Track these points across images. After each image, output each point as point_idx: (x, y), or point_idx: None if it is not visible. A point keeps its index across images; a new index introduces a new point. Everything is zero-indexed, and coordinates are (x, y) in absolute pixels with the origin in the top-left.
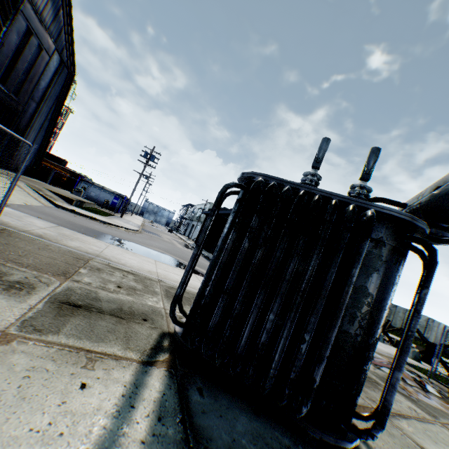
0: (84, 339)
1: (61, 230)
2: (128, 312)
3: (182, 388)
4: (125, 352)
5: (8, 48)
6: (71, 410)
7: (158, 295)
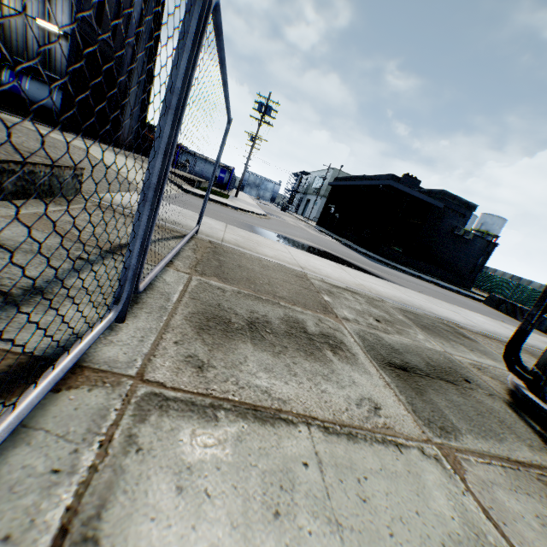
0: (488, 439)
1: (235, 231)
2: (440, 369)
3: None
4: (540, 457)
5: None
6: None
7: (412, 327)
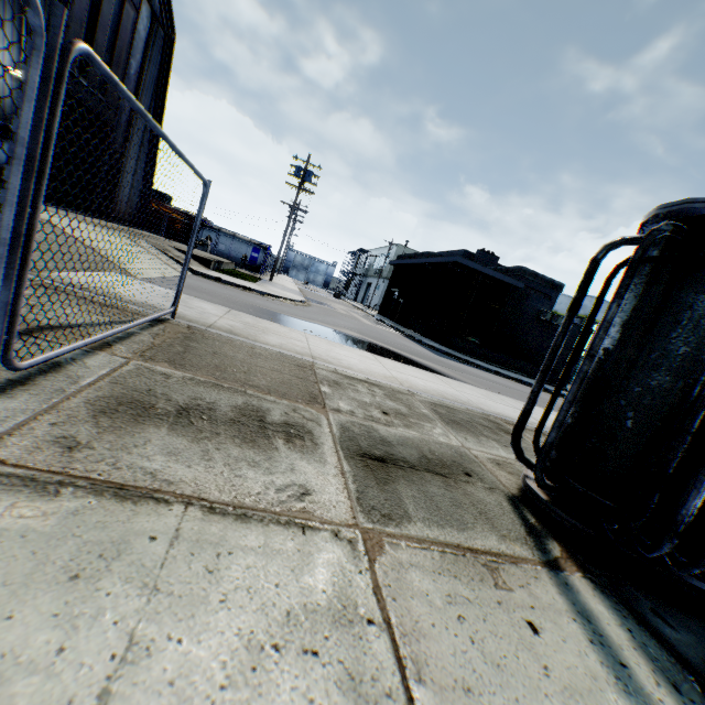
0: (446, 527)
1: (239, 317)
2: (438, 462)
3: (635, 614)
4: (509, 546)
5: (80, 6)
6: (568, 685)
7: (435, 421)
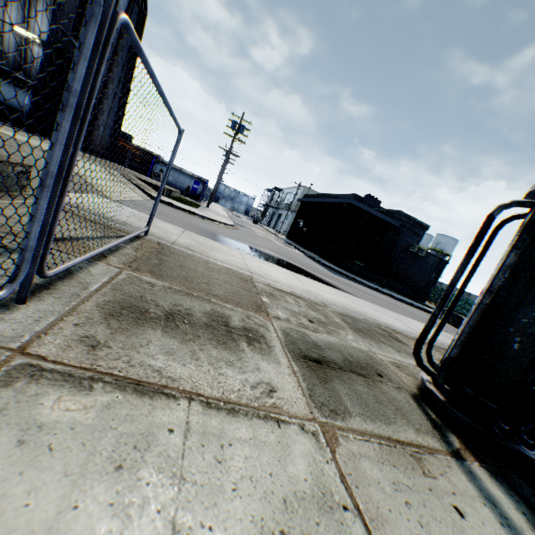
0: (377, 421)
1: (192, 236)
2: (357, 364)
3: (523, 498)
4: (424, 438)
5: None
6: None
7: (346, 329)
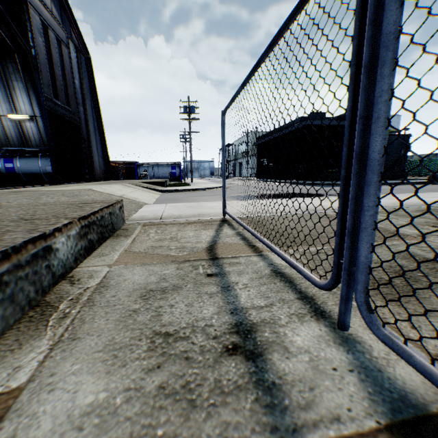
0: None
1: (235, 203)
2: None
3: None
4: None
5: (42, 56)
6: None
7: None
